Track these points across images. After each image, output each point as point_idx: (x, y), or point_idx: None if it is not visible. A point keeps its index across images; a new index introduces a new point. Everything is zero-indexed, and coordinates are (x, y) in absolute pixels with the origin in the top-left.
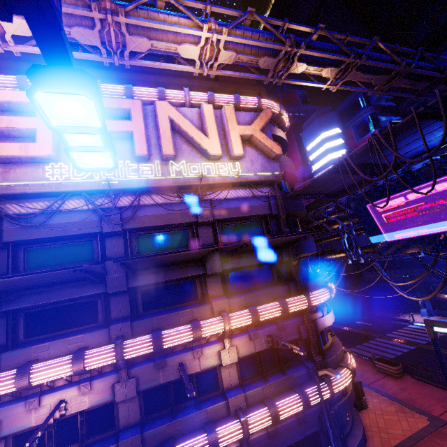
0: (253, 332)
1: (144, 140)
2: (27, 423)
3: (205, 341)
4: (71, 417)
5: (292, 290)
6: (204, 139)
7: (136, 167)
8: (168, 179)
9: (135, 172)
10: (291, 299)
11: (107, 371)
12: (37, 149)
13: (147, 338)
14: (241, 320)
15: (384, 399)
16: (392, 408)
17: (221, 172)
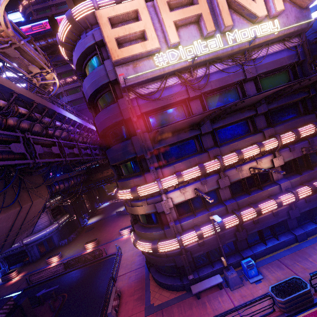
0: (292, 146)
1: (210, 18)
2: (182, 199)
3: (261, 155)
4: (196, 197)
5: None
6: (252, 4)
7: (205, 44)
8: (228, 48)
9: (205, 47)
10: None
11: (211, 174)
12: (150, 44)
13: (234, 154)
14: (288, 138)
15: None
16: None
17: (264, 32)
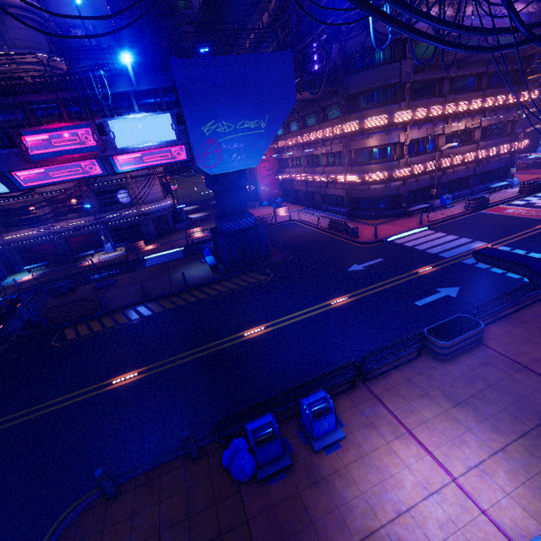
0: (496, 111)
1: None
2: (417, 136)
3: (475, 113)
4: (421, 141)
5: (520, 89)
6: None
7: None
8: None
9: None
10: (523, 93)
11: (440, 120)
12: None
13: (465, 102)
14: (500, 101)
15: (519, 174)
16: (525, 175)
17: None
